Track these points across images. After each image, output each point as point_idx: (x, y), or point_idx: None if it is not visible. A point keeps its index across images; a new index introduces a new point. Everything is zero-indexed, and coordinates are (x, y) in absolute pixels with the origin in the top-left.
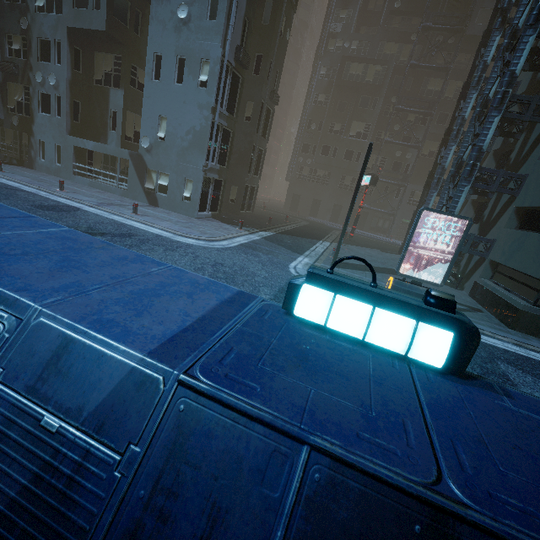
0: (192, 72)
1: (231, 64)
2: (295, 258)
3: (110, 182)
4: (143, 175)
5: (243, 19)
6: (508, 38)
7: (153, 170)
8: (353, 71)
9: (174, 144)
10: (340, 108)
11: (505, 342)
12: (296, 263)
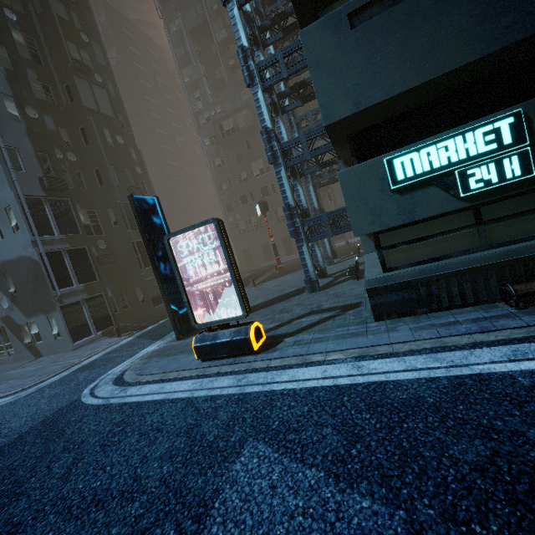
0: (5, 223)
1: (40, 196)
2: (137, 353)
3: (12, 351)
4: (18, 333)
5: (35, 156)
6: (247, 25)
7: (23, 324)
8: (227, 127)
9: (24, 292)
10: (239, 160)
11: (338, 364)
12: (123, 364)
